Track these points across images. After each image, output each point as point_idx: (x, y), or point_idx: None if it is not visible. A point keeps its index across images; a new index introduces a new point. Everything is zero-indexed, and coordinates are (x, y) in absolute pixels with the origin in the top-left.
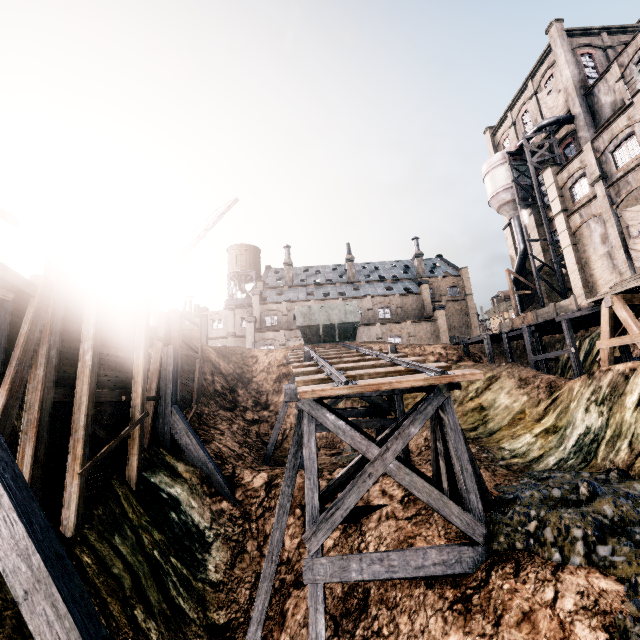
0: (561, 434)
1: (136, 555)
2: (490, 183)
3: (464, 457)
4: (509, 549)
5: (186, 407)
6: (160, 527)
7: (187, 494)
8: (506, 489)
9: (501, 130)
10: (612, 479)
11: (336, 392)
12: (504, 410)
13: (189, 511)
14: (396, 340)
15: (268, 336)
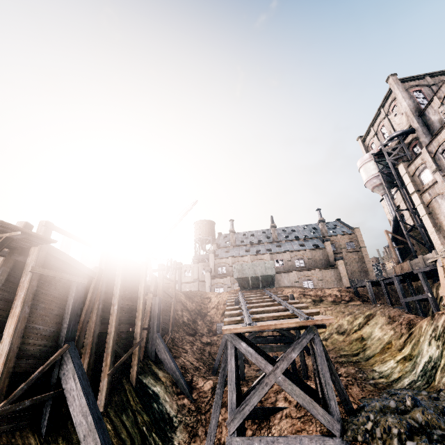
0: (414, 361)
1: (134, 428)
2: (363, 173)
3: (327, 375)
4: (353, 440)
5: (165, 333)
6: (147, 412)
7: (163, 392)
8: (366, 401)
9: (368, 138)
10: (441, 397)
11: (243, 330)
12: (377, 341)
13: (164, 403)
14: (309, 283)
15: (219, 281)
